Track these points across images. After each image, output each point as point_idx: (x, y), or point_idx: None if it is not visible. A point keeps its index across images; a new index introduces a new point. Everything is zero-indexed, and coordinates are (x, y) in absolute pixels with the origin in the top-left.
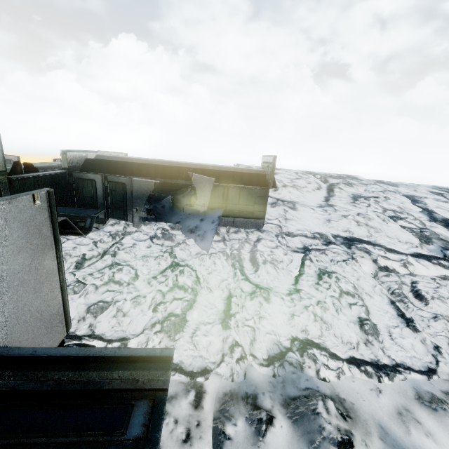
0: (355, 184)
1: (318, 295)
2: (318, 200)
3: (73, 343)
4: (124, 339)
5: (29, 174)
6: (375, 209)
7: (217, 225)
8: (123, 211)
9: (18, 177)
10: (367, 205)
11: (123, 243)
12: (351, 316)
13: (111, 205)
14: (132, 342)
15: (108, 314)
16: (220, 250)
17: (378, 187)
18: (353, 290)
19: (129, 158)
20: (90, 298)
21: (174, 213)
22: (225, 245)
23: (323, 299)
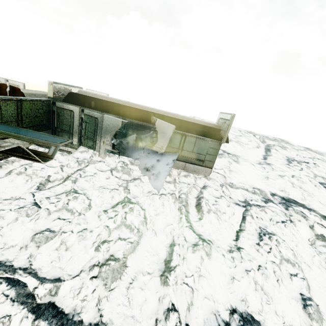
0: (288, 148)
1: (259, 257)
2: (258, 157)
3: (4, 277)
4: (58, 279)
5: (13, 96)
6: (307, 173)
7: (170, 168)
8: (93, 141)
9: (0, 98)
10: (300, 168)
11: (86, 170)
12: (292, 290)
13: (84, 134)
14: (65, 285)
15: (51, 245)
16: (170, 192)
17: (307, 154)
18: (293, 257)
19: (105, 96)
20: (40, 224)
21: (135, 150)
22: (175, 188)
23: (263, 263)
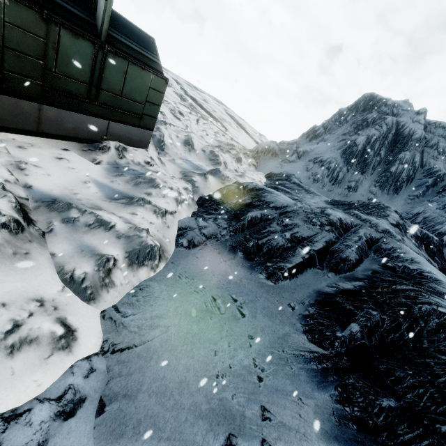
0: None
1: None
2: None
3: None
4: None
5: None
6: None
7: None
8: None
9: None
10: None
11: None
12: None
13: None
14: None
15: None
16: None
17: None
18: None
19: None
20: None
21: None
22: None
23: None
